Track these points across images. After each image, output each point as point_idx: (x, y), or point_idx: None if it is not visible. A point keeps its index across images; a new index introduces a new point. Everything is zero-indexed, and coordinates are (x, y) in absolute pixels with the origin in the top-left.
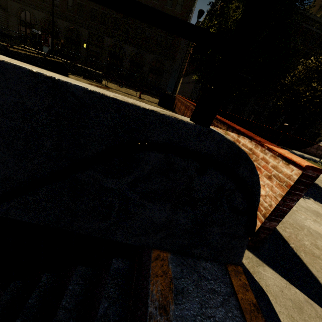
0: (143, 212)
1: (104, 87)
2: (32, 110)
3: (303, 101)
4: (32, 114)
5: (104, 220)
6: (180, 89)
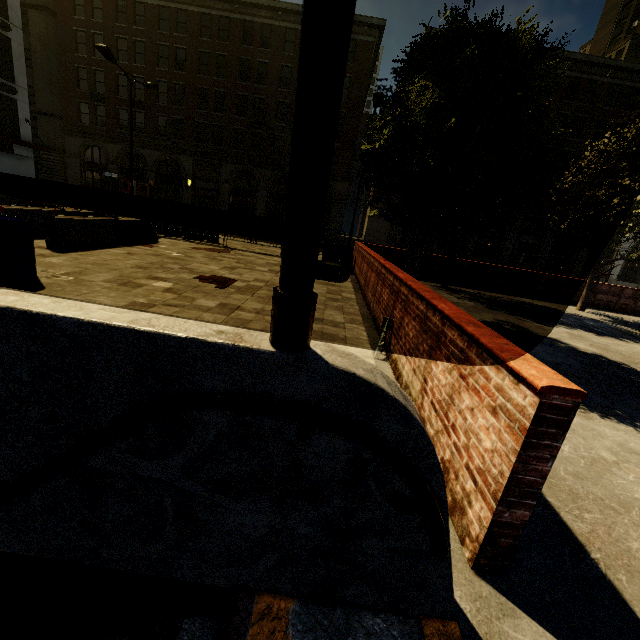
0: (222, 518)
1: (220, 250)
2: (5, 363)
3: (613, 216)
4: (6, 370)
5: (153, 539)
6: (368, 227)
